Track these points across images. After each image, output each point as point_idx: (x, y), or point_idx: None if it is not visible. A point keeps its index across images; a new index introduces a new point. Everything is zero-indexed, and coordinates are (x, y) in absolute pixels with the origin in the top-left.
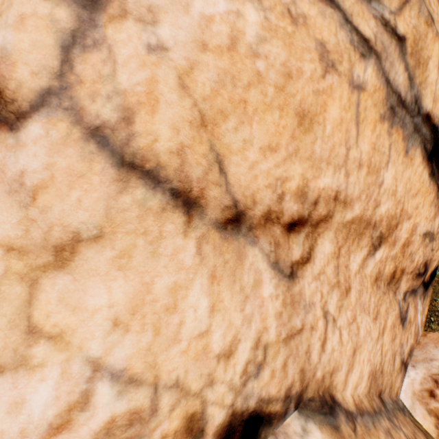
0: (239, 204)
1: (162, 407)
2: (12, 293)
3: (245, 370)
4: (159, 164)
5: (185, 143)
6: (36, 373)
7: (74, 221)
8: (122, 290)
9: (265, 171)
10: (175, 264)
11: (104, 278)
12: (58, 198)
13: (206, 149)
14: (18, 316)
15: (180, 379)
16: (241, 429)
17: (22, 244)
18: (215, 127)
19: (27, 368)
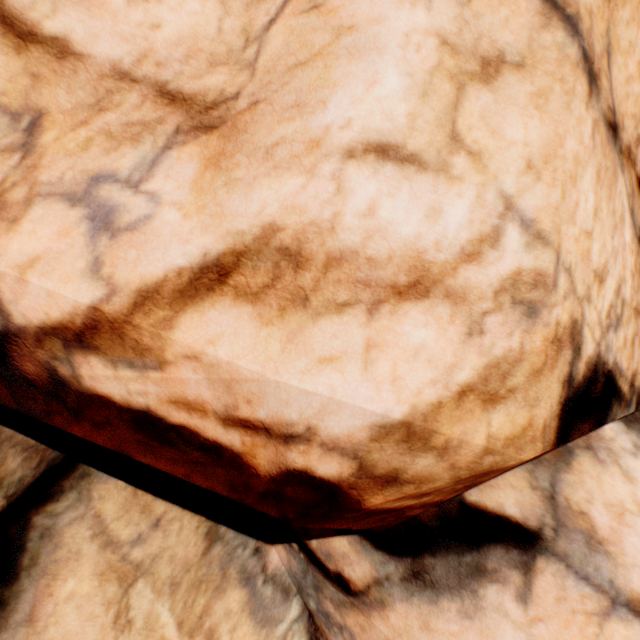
0: (615, 115)
1: (558, 287)
2: (441, 90)
3: (608, 312)
4: (578, 14)
5: (592, 9)
6: (453, 186)
7: (500, 40)
8: (536, 133)
9: (635, 95)
10: (578, 133)
11: (521, 112)
12: (489, 10)
13: (603, 30)
14: (444, 117)
15: (570, 269)
16: (601, 384)
17: (454, 43)
18: (614, 10)
19: (446, 177)
